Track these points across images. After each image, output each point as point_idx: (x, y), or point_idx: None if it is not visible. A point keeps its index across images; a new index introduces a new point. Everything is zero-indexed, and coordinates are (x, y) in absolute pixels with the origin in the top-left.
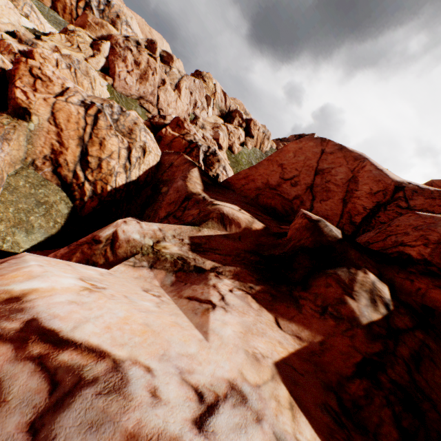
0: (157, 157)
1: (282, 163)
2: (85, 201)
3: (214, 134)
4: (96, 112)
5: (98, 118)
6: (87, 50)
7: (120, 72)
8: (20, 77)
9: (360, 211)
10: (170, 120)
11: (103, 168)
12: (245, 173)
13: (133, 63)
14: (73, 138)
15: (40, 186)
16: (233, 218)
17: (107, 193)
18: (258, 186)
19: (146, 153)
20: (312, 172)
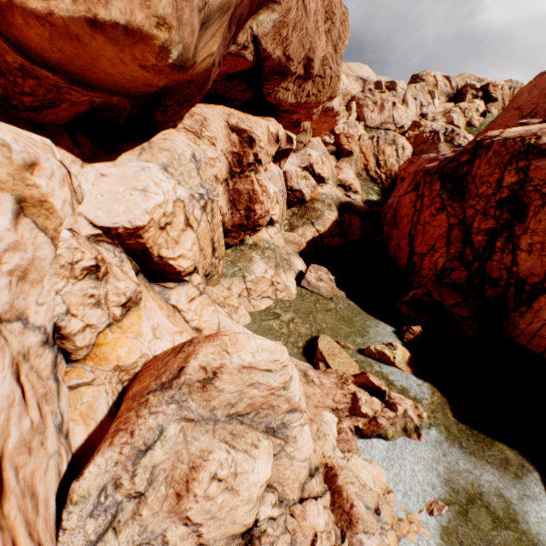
0: (410, 150)
1: (517, 107)
2: (383, 183)
3: (446, 119)
4: (376, 139)
5: (378, 142)
6: (345, 114)
7: (367, 115)
8: (342, 141)
9: None
10: (407, 127)
11: (387, 165)
12: (484, 131)
13: (372, 105)
14: (370, 156)
15: (364, 181)
16: None
17: (392, 176)
18: None
19: (404, 150)
20: None
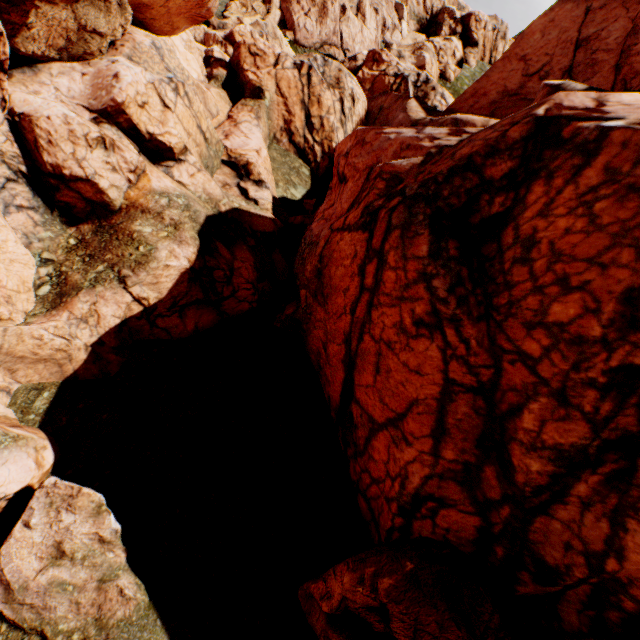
0: (364, 105)
1: (524, 55)
2: (318, 163)
3: (417, 60)
4: (307, 71)
5: (311, 76)
6: (261, 8)
7: (298, 19)
8: (243, 61)
9: (639, 70)
10: (362, 59)
11: (324, 127)
12: (472, 90)
13: (307, 1)
14: (296, 104)
15: (285, 155)
16: (467, 121)
17: (333, 151)
18: (492, 100)
19: (355, 102)
20: (570, 49)
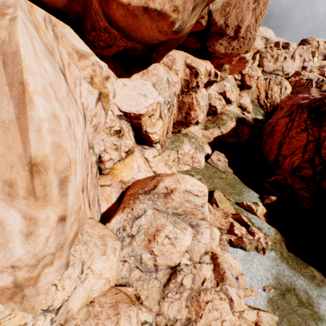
0: (290, 90)
1: None
2: (267, 109)
3: (320, 72)
4: (268, 80)
5: (269, 82)
6: (251, 62)
7: (265, 63)
8: (245, 79)
9: None
10: (291, 74)
11: (272, 97)
12: None
13: (270, 57)
14: (262, 90)
15: (255, 106)
16: None
17: (274, 105)
18: None
19: (286, 89)
20: None
